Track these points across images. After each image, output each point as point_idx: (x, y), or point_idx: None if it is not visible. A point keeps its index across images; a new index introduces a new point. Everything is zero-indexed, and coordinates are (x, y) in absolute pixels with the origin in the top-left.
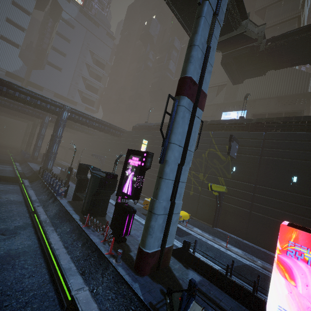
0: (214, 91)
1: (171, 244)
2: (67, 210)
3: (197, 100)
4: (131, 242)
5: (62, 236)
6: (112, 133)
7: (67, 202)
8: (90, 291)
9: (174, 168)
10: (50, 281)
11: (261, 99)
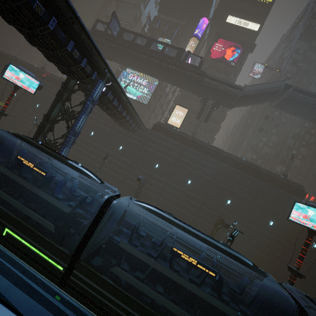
0: None
1: None
2: None
3: None
4: None
5: None
6: None
7: None
8: None
9: None
10: None
11: None
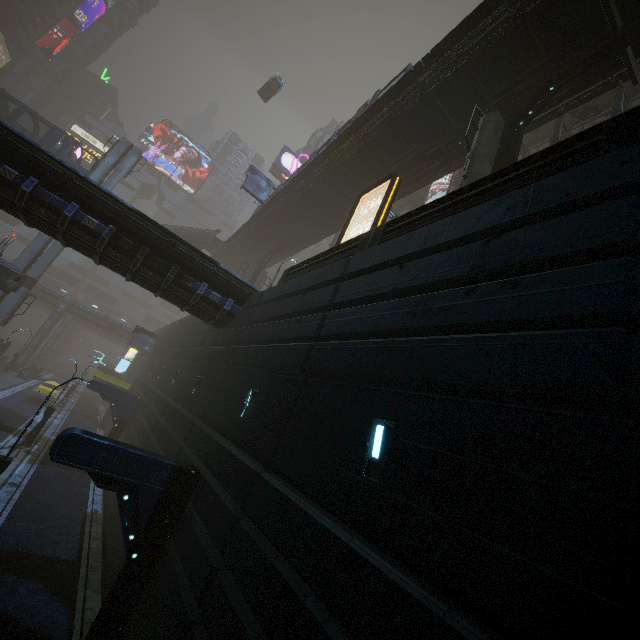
0: None
1: None
2: None
3: None
4: None
5: None
6: (124, 338)
7: None
8: None
9: None
10: None
11: None
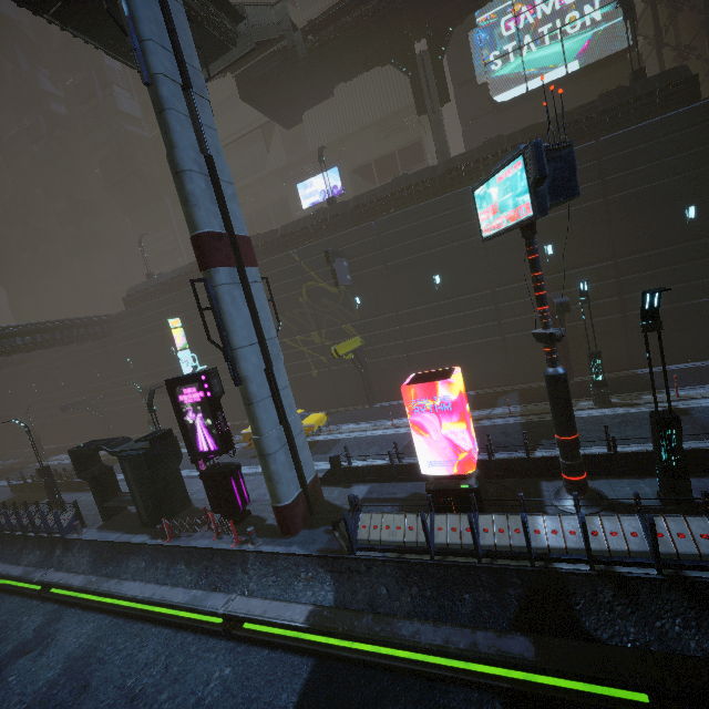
0: (258, 142)
1: (313, 474)
2: (114, 541)
3: (239, 260)
4: (260, 509)
5: (141, 580)
6: (81, 339)
7: (98, 531)
8: (241, 594)
9: (262, 379)
10: (176, 630)
11: (351, 135)
